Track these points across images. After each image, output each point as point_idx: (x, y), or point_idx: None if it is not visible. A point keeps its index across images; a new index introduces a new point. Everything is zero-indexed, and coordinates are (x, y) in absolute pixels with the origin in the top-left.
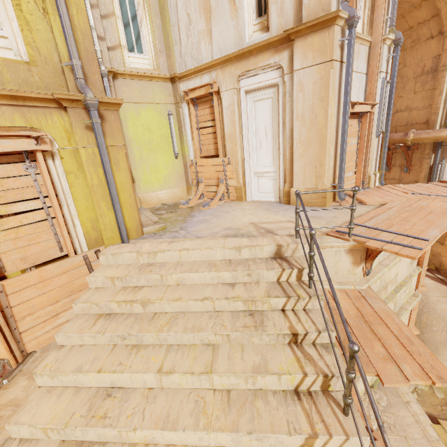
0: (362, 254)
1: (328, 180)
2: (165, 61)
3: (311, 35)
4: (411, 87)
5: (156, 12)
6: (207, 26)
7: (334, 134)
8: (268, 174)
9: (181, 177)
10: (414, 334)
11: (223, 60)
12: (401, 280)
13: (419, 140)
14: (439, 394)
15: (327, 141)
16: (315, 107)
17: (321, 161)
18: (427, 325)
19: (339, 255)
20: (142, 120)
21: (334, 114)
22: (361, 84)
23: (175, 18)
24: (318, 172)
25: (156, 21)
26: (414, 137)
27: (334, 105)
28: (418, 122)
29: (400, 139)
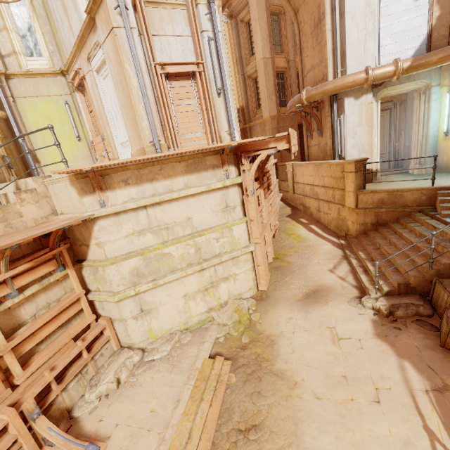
0: (85, 186)
1: (146, 138)
2: (60, 59)
3: (99, 10)
4: (311, 44)
5: (44, 20)
6: (69, 23)
7: (141, 95)
8: (127, 143)
9: (87, 157)
10: (39, 232)
11: (76, 48)
12: (206, 226)
13: (311, 98)
14: (244, 339)
15: (133, 102)
16: (119, 73)
17: (136, 122)
18: (285, 283)
19: (68, 188)
20: (40, 111)
21: (134, 77)
22: (187, 47)
23: (57, 22)
24: (137, 132)
25: (45, 27)
26: (307, 95)
27: (130, 68)
28: (320, 79)
29: (298, 100)
